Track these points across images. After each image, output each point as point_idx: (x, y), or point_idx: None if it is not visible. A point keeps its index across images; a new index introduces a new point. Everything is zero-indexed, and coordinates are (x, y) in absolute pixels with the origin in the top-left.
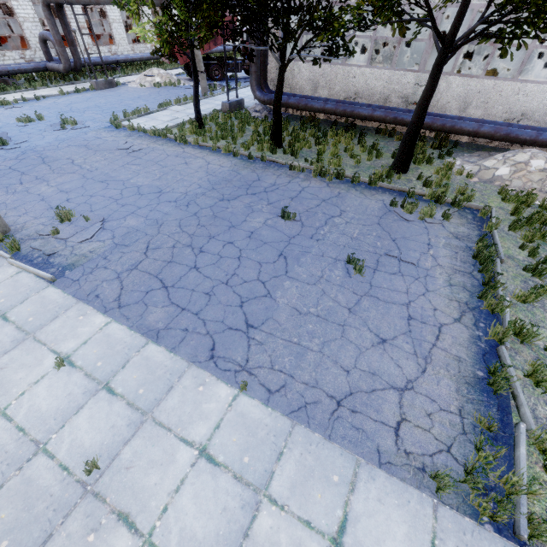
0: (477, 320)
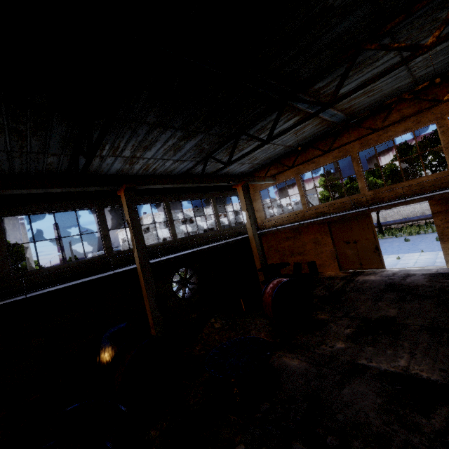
0: None
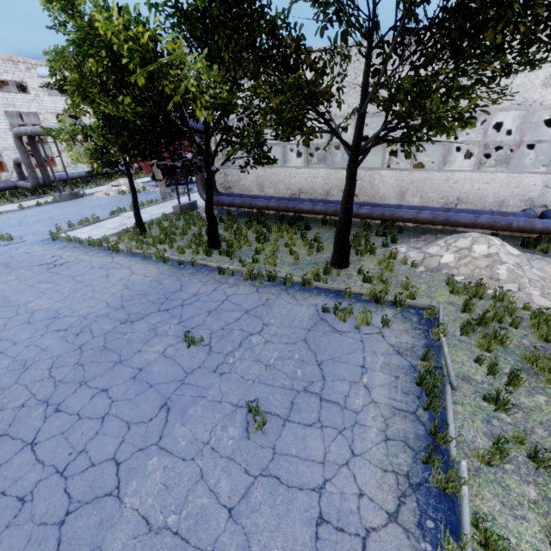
0: (423, 512)
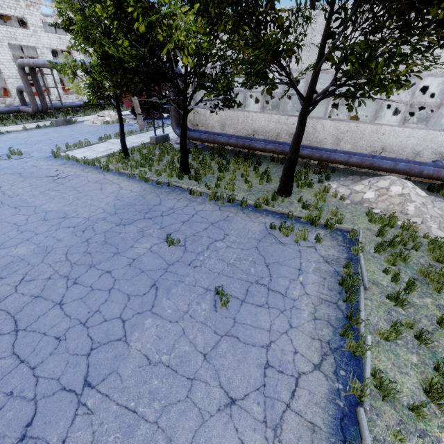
0: (338, 365)
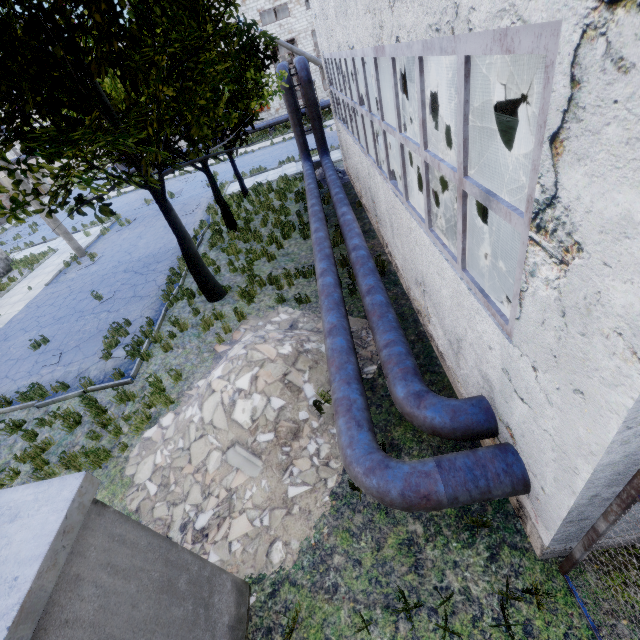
0: None
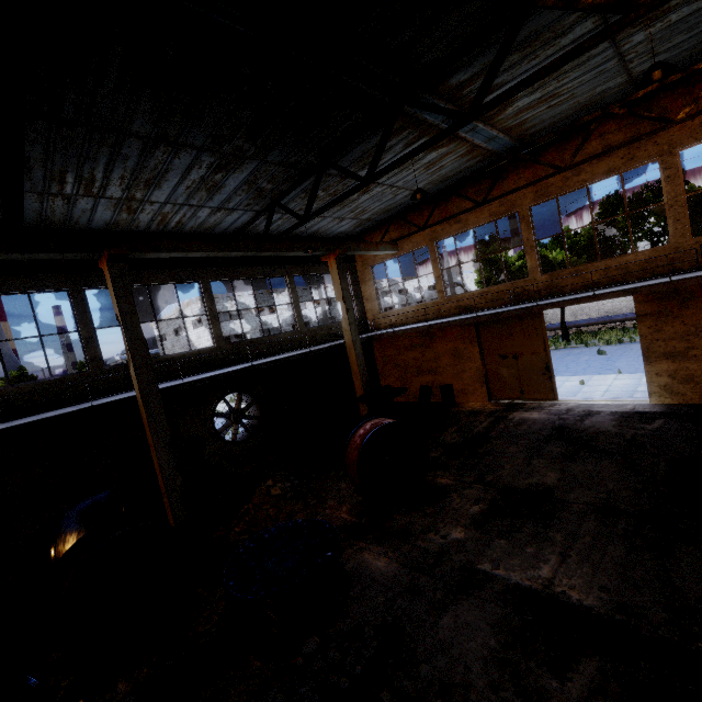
0: None
